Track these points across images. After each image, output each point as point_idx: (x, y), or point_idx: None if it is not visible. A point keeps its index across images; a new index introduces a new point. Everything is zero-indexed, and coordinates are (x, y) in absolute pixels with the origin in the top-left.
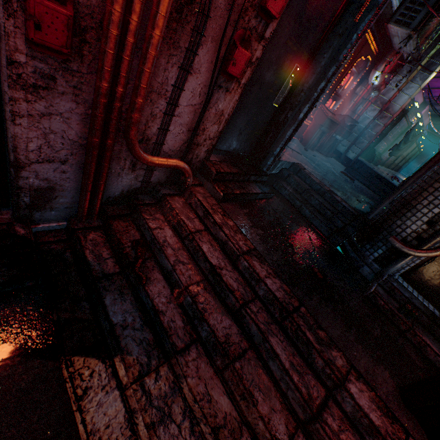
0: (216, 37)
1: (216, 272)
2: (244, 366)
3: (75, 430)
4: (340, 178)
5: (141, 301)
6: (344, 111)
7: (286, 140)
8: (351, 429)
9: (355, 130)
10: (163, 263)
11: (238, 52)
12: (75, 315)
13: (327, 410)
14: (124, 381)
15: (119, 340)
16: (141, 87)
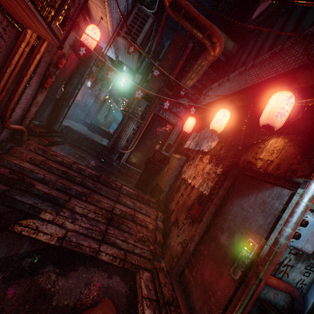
0: (40, 73)
1: (66, 172)
2: (93, 195)
3: (40, 242)
4: (89, 132)
5: (35, 194)
6: (78, 98)
7: (65, 114)
8: (127, 196)
9: (86, 108)
10: (36, 177)
11: (49, 80)
12: (2, 211)
13: (120, 195)
14: (51, 219)
15: (39, 207)
16: (19, 94)
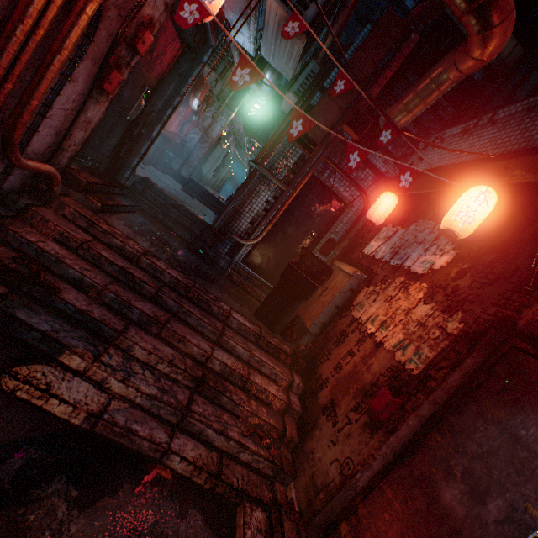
0: (95, 57)
1: (127, 271)
2: (174, 325)
3: (51, 418)
4: (184, 195)
5: (58, 311)
6: (172, 128)
7: (142, 155)
8: (238, 335)
9: (185, 150)
10: (66, 274)
11: (114, 74)
12: None
13: (226, 330)
14: (81, 368)
15: (61, 341)
16: (41, 92)
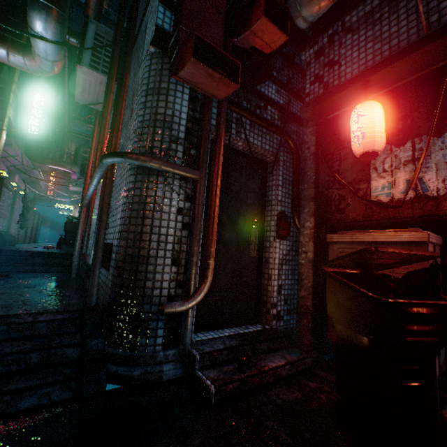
0: None
1: None
2: None
3: None
4: None
5: None
6: None
7: None
8: None
9: None
10: None
11: None
12: None
13: None
14: None
15: None
16: None
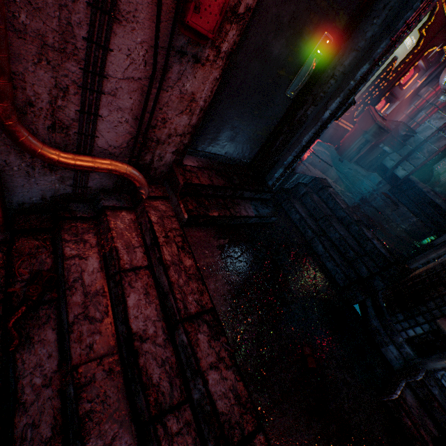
0: None
1: (132, 347)
2: None
3: None
4: (380, 201)
5: (8, 374)
6: (400, 117)
7: (302, 147)
8: None
9: (410, 142)
10: (62, 315)
11: None
12: None
13: None
14: None
15: None
16: None
